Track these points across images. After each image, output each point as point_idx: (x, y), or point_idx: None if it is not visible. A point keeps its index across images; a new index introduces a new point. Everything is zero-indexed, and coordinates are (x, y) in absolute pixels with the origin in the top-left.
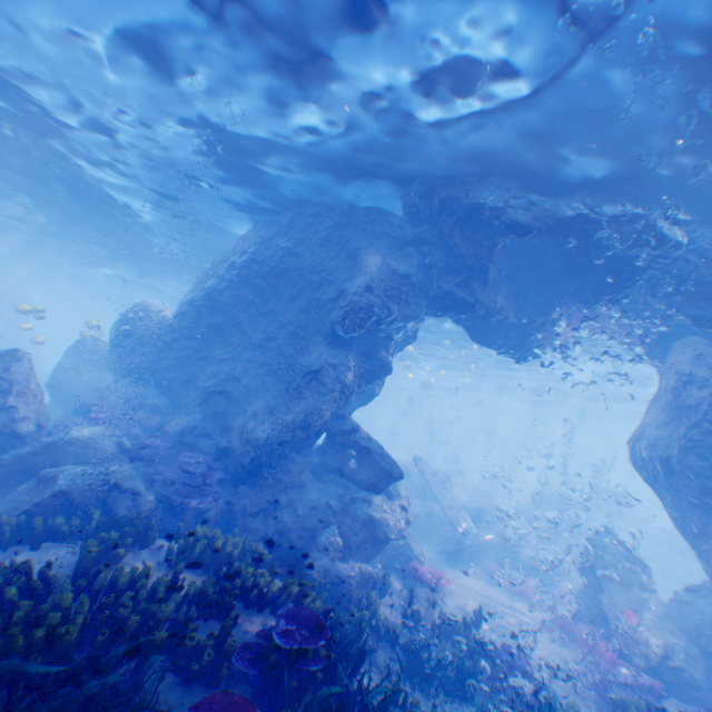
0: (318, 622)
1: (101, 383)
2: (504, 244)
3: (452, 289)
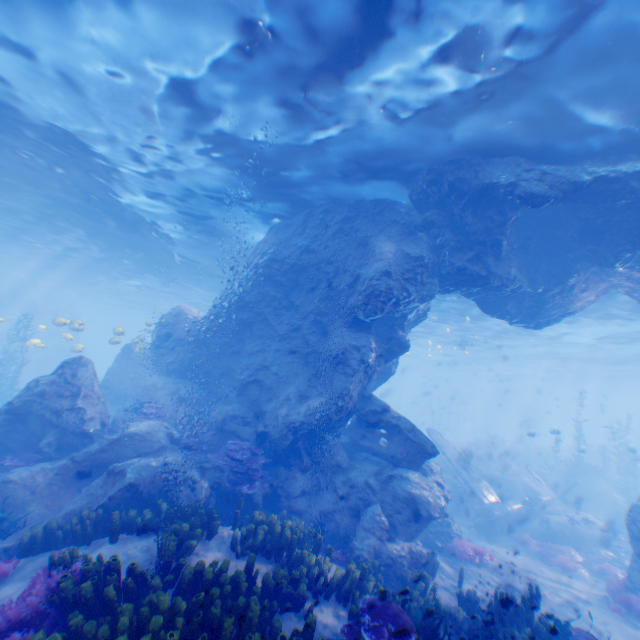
0: (401, 615)
1: (145, 381)
2: (515, 216)
3: (465, 266)
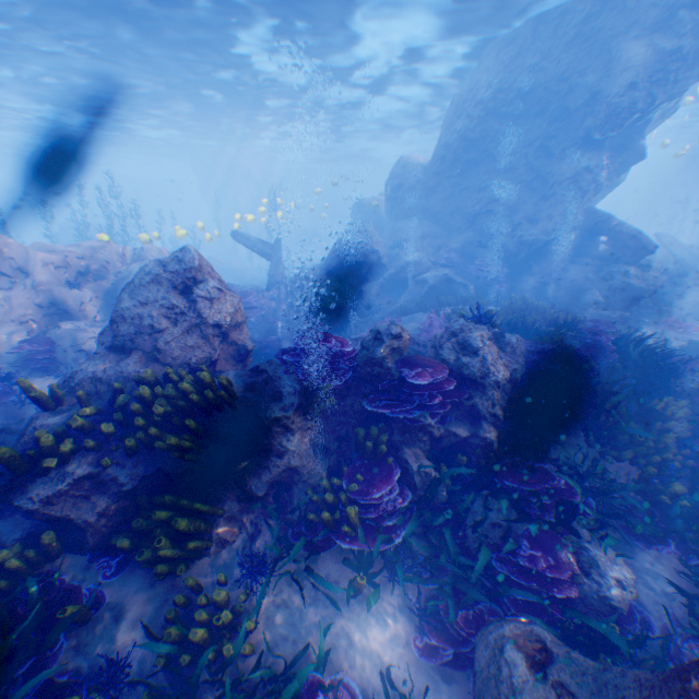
0: (610, 325)
1: (378, 228)
2: None
3: None
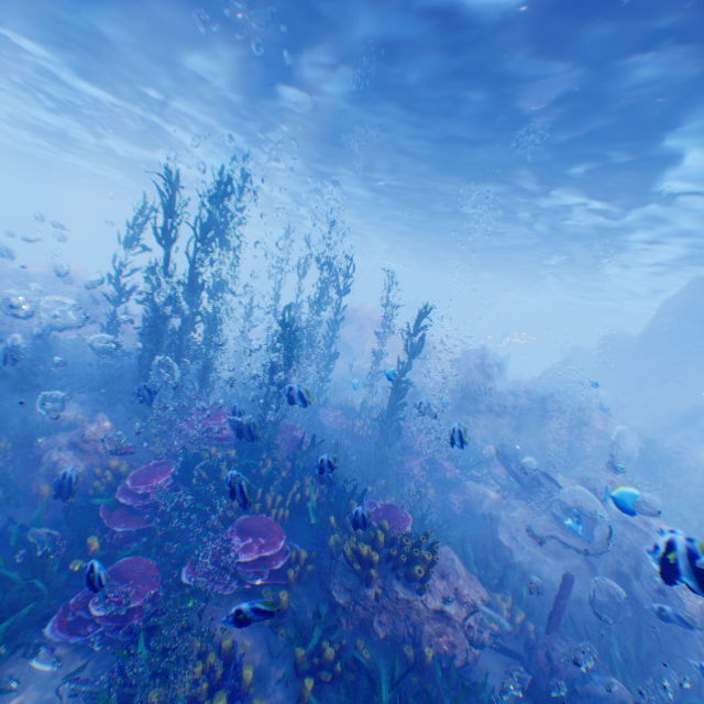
0: None
1: (585, 369)
2: None
3: None
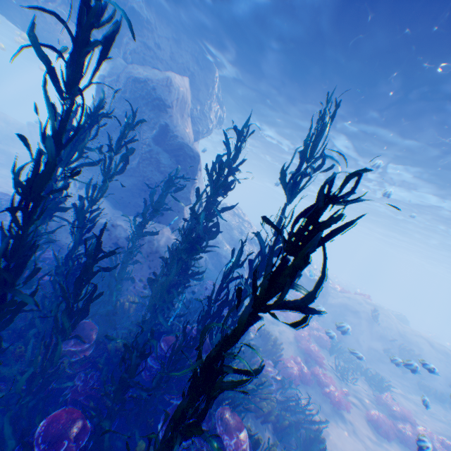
0: None
1: None
2: None
3: None
